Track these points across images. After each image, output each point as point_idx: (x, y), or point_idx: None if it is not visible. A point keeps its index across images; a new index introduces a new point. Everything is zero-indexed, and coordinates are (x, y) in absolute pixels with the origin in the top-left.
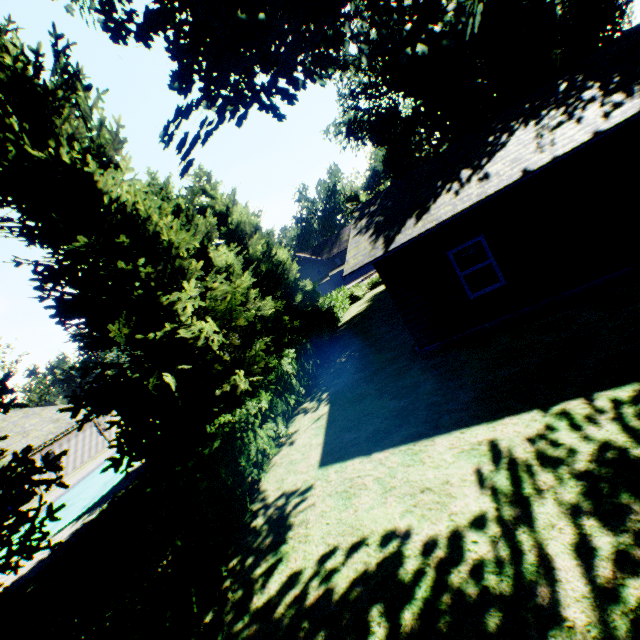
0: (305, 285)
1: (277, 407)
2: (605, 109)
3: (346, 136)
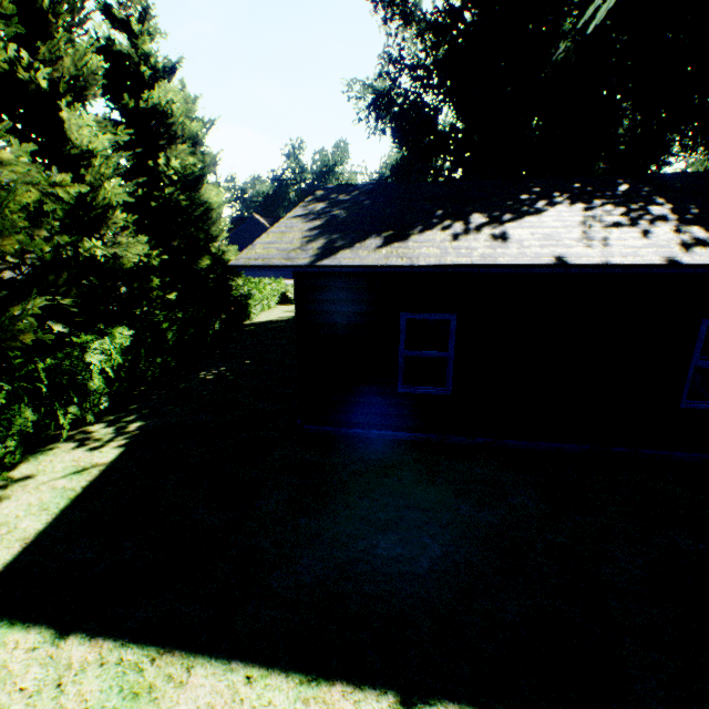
0: (225, 251)
1: (14, 423)
2: (684, 237)
3: (369, 107)
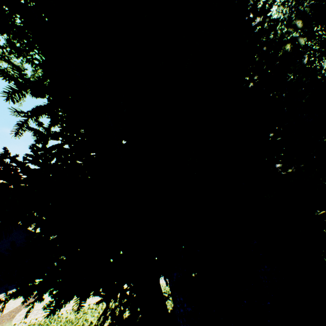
0: None
1: None
2: None
3: None
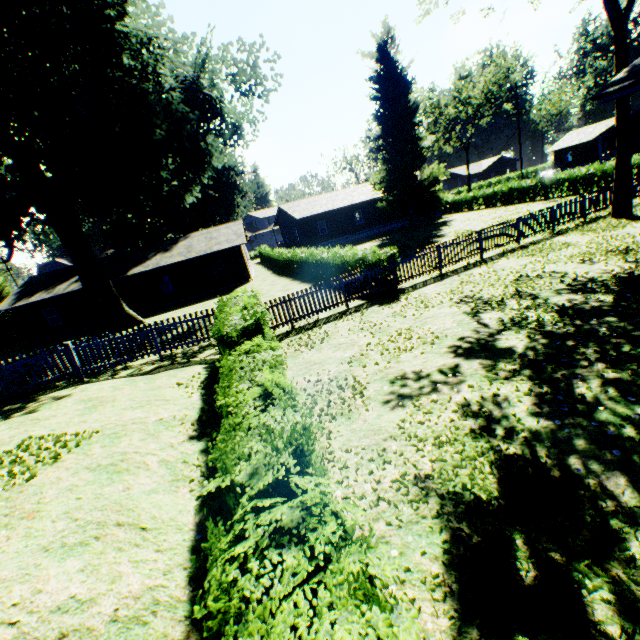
0: None
1: None
2: None
3: None
